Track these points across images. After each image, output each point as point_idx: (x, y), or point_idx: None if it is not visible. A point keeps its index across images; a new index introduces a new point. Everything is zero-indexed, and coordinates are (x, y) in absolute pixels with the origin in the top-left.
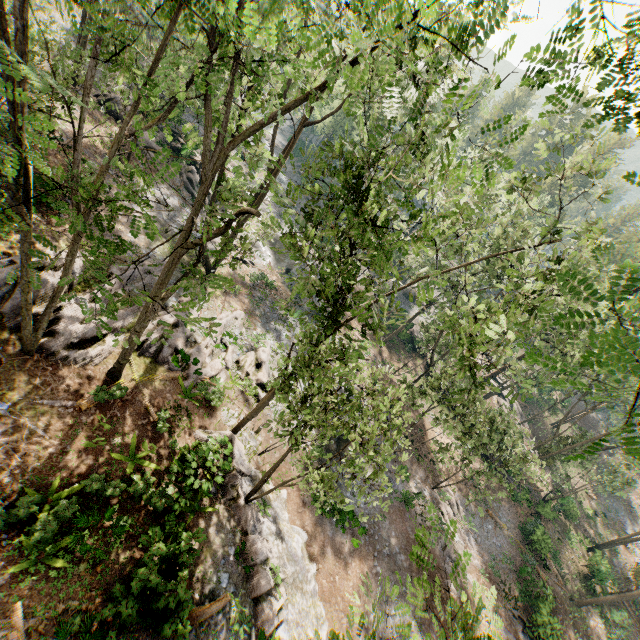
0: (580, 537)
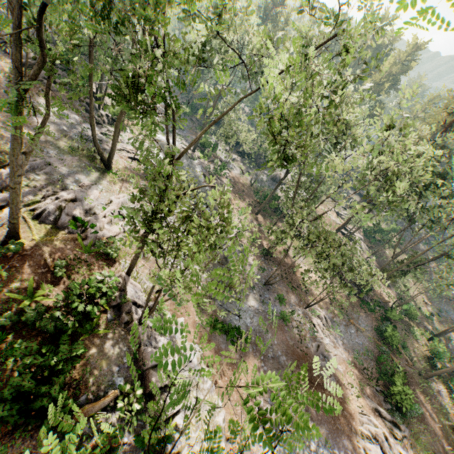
0: (421, 331)
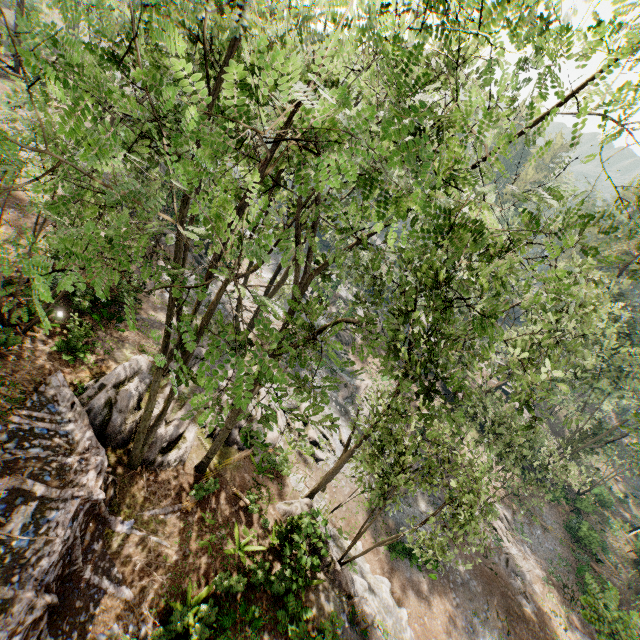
0: (619, 523)
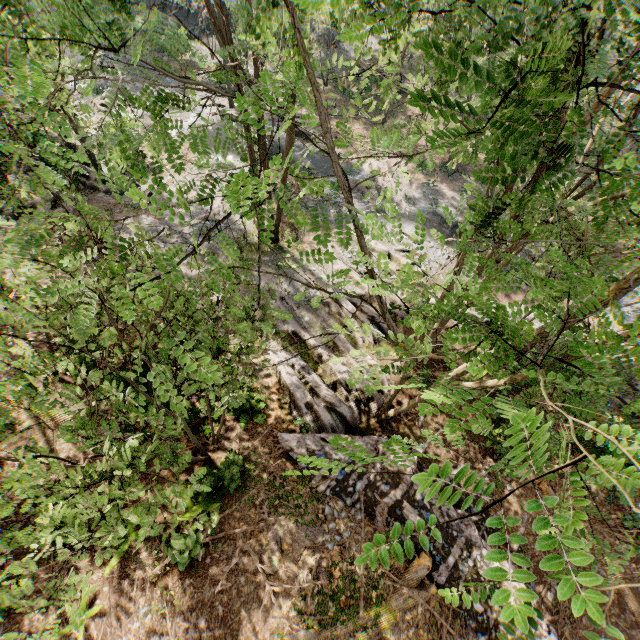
0: None
